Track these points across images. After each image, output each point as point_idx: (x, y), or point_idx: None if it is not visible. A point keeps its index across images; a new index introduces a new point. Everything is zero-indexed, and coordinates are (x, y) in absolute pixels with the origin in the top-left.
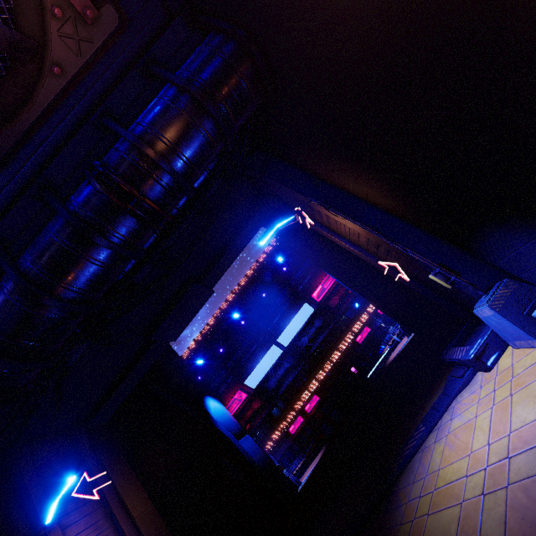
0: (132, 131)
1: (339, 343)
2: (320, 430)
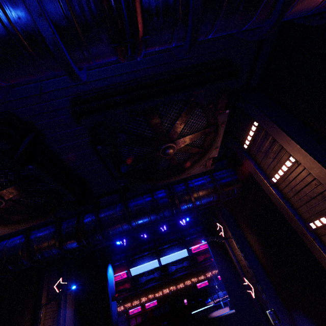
0: (190, 187)
1: (186, 279)
2: (145, 324)
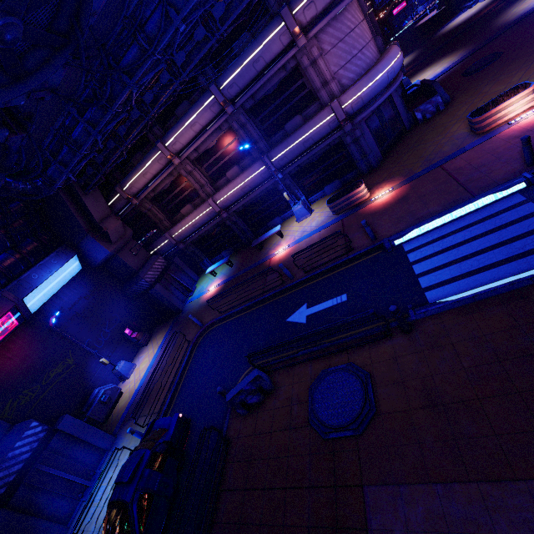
0: None
1: (380, 12)
2: None
